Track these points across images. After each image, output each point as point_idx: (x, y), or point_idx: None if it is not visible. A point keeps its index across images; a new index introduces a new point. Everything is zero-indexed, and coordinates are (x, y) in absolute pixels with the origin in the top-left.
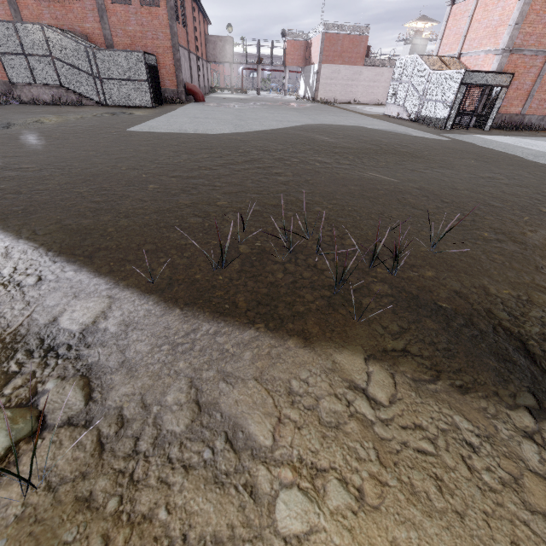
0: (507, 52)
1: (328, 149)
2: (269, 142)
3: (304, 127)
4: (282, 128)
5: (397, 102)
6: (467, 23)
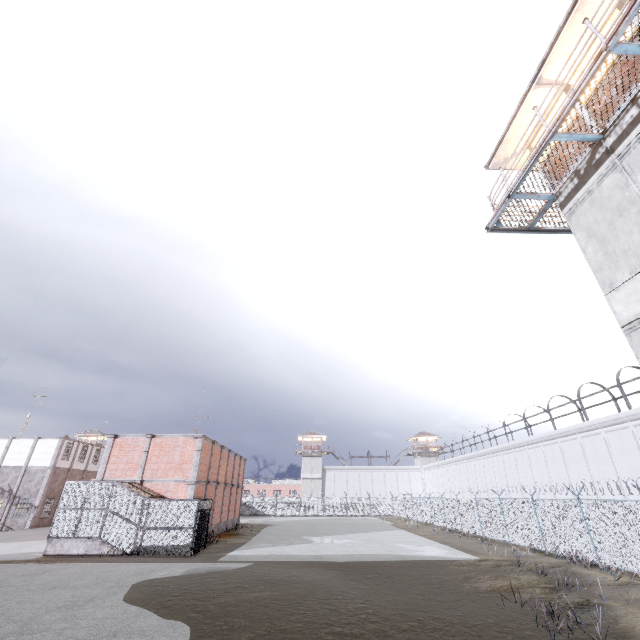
0: (196, 482)
1: (314, 599)
2: (279, 619)
3: (175, 595)
4: (171, 606)
5: (81, 535)
6: (144, 456)
